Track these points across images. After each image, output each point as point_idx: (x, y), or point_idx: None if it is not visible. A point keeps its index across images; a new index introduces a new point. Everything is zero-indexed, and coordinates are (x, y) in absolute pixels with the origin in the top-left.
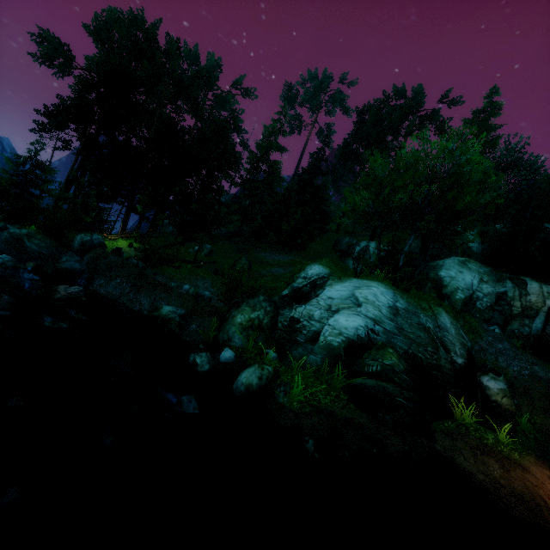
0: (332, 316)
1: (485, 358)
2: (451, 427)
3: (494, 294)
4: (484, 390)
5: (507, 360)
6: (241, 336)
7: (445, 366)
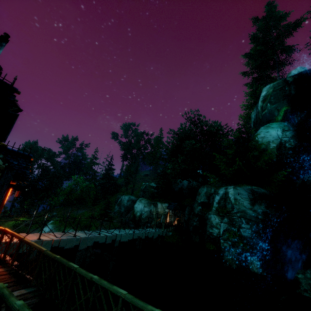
0: None
1: None
2: None
3: (149, 211)
4: None
5: None
6: None
7: None
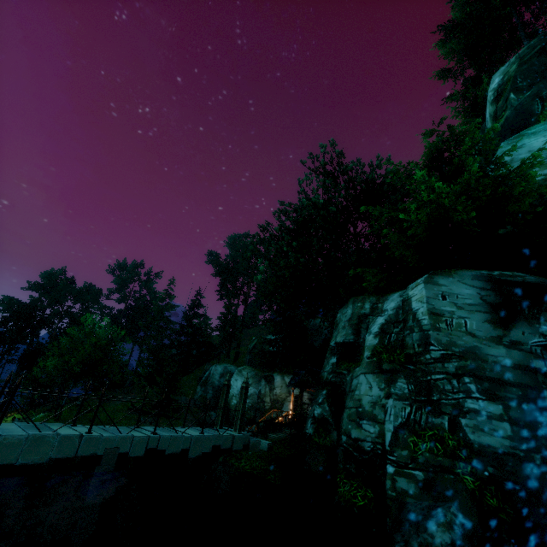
0: None
1: None
2: None
3: (256, 394)
4: None
5: None
6: None
7: None
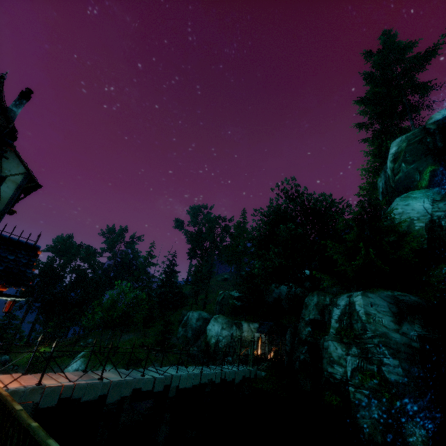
0: None
1: None
2: None
3: (229, 335)
4: None
5: None
6: None
7: None
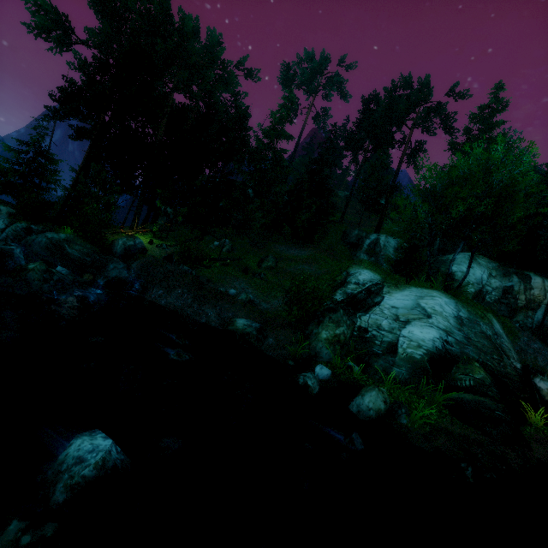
0: (404, 327)
1: (526, 358)
2: (532, 432)
3: (501, 288)
4: (539, 392)
5: (544, 359)
6: (332, 352)
7: (512, 373)
